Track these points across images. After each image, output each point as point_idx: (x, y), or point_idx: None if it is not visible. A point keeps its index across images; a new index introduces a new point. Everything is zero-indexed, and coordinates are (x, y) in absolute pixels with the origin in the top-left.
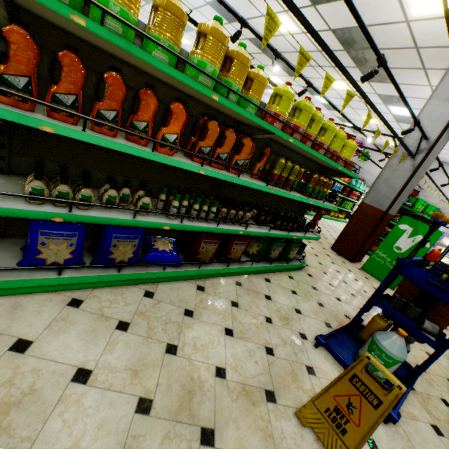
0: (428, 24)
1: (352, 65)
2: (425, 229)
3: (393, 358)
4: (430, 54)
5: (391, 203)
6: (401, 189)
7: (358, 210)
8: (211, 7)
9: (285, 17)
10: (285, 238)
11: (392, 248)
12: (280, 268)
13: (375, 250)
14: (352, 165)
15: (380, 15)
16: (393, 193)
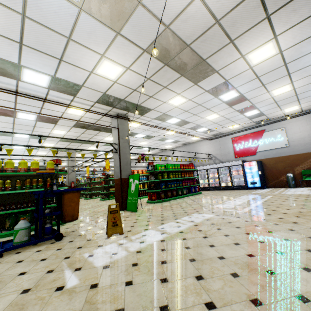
0: (88, 115)
1: (98, 132)
2: (135, 176)
3: (16, 230)
4: (105, 119)
5: (120, 173)
6: (120, 166)
7: (115, 184)
8: (32, 138)
9: (56, 130)
10: (31, 212)
11: (131, 192)
12: (32, 228)
13: (127, 197)
14: (63, 168)
15: (74, 118)
16: (119, 169)
